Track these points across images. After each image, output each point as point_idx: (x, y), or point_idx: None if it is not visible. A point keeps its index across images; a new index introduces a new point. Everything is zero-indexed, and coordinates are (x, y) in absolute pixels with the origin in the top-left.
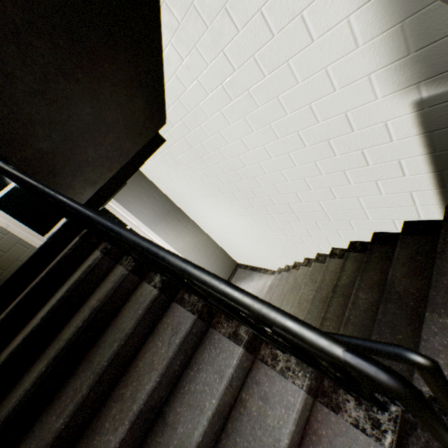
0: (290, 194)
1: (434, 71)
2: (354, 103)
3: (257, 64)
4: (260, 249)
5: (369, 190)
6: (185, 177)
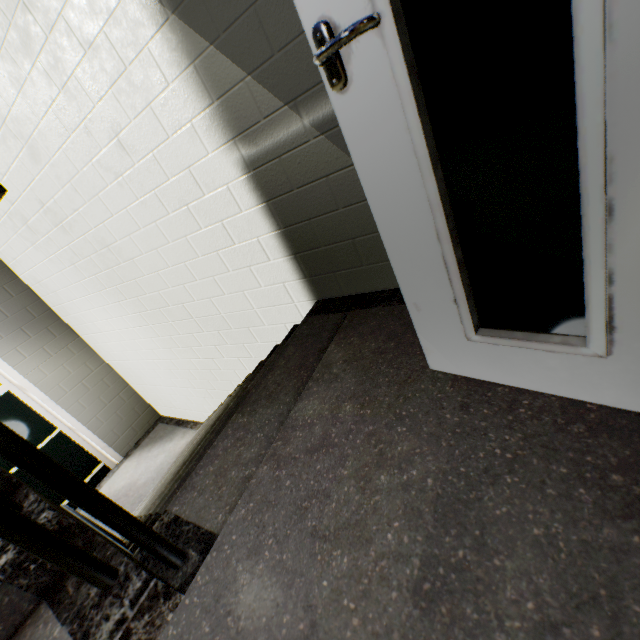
0: (179, 288)
1: (241, 127)
2: (193, 157)
3: (81, 86)
4: (178, 386)
5: (249, 280)
6: (51, 257)
